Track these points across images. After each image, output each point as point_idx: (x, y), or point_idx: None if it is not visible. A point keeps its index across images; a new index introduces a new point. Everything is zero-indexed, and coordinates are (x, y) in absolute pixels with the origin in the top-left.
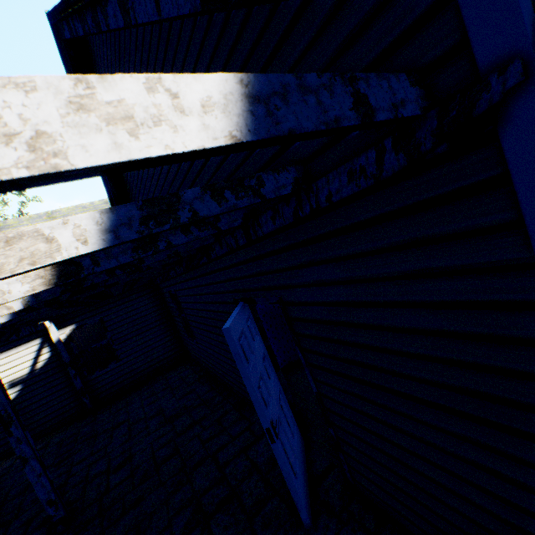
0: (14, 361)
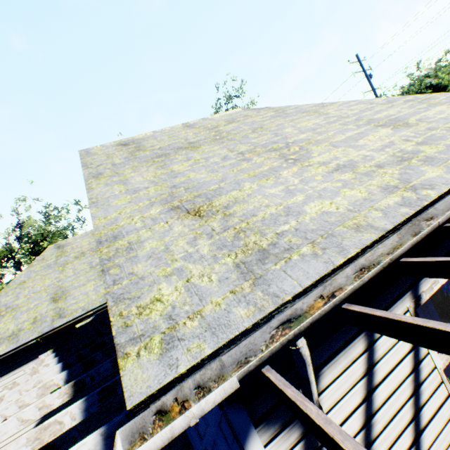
0: None
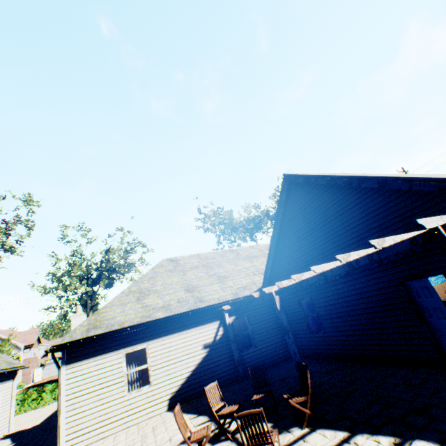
0: (207, 331)
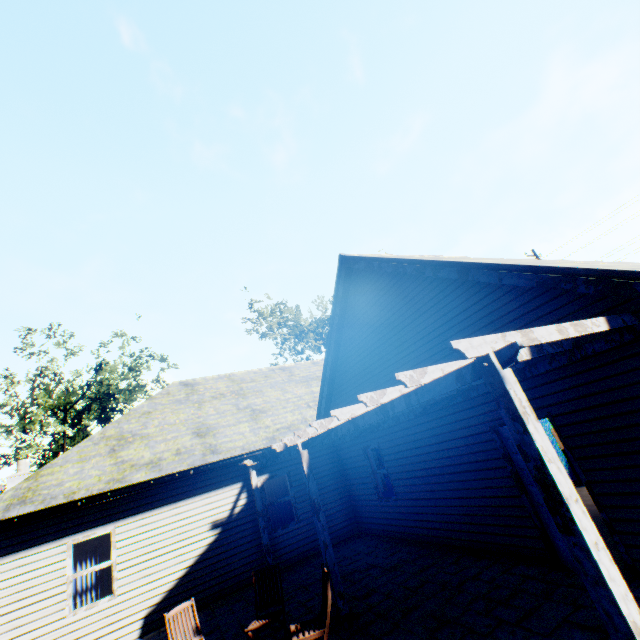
0: (220, 501)
